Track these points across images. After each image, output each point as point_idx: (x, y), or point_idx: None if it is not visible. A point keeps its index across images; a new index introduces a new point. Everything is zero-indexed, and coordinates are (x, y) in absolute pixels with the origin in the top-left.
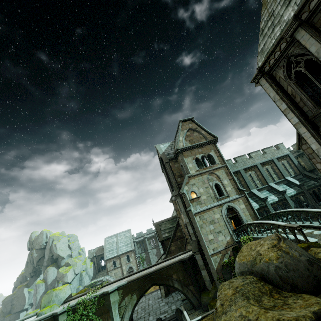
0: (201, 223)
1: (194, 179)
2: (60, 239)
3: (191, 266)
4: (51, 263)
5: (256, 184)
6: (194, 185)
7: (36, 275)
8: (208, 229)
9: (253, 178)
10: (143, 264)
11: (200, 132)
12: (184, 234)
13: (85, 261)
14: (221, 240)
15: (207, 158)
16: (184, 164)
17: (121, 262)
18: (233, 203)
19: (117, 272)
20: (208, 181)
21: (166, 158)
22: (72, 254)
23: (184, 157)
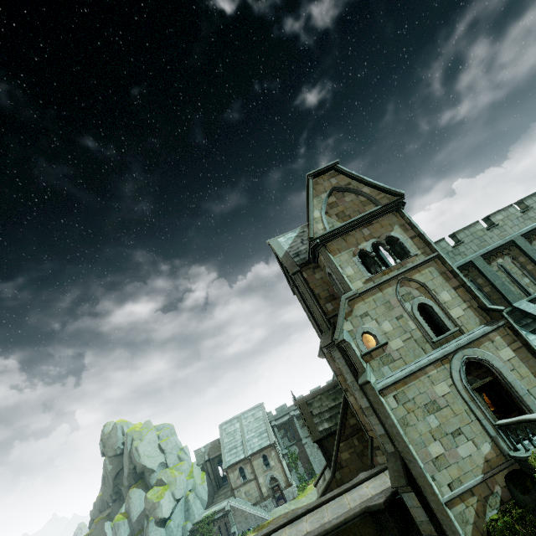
0: (403, 414)
1: (364, 303)
2: (143, 437)
3: (397, 526)
4: (134, 480)
5: (522, 288)
6: (366, 317)
7: (120, 498)
8: (426, 429)
9: (512, 273)
10: (296, 467)
11: (360, 191)
12: (365, 428)
13: (190, 471)
14: (468, 455)
15: (388, 247)
16: (335, 271)
17: (254, 469)
18: (478, 349)
19: (249, 489)
20: (401, 301)
21: (293, 263)
22: (167, 460)
23: (331, 254)
